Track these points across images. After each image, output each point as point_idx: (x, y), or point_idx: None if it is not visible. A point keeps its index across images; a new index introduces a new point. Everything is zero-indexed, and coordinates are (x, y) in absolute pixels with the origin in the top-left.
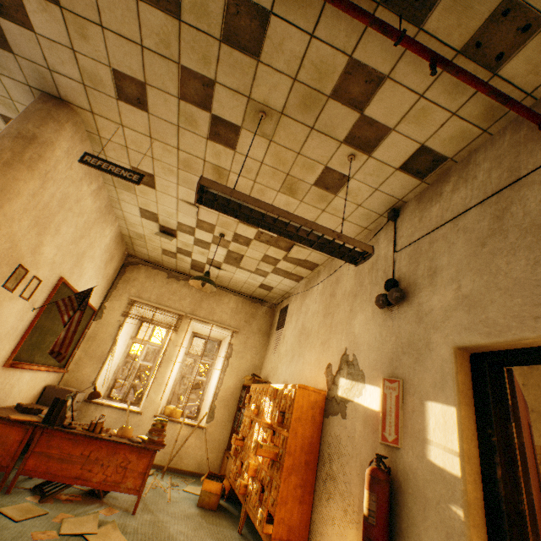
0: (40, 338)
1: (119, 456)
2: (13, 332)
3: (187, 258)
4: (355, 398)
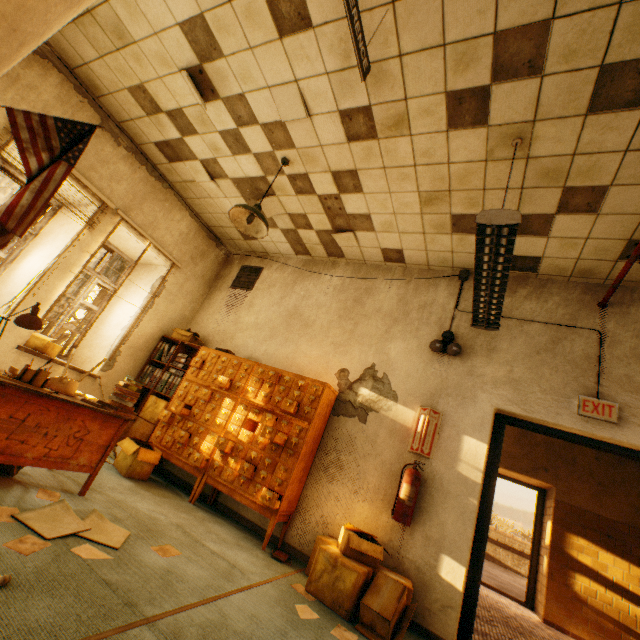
0: None
1: (75, 423)
2: None
3: (174, 130)
4: (382, 411)
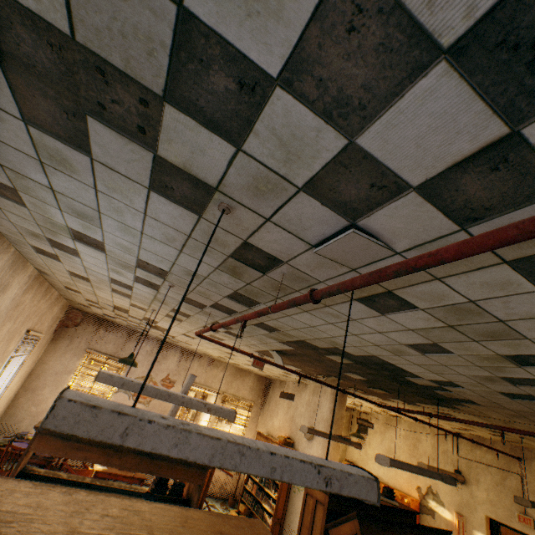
0: None
1: None
2: None
3: None
4: (439, 512)
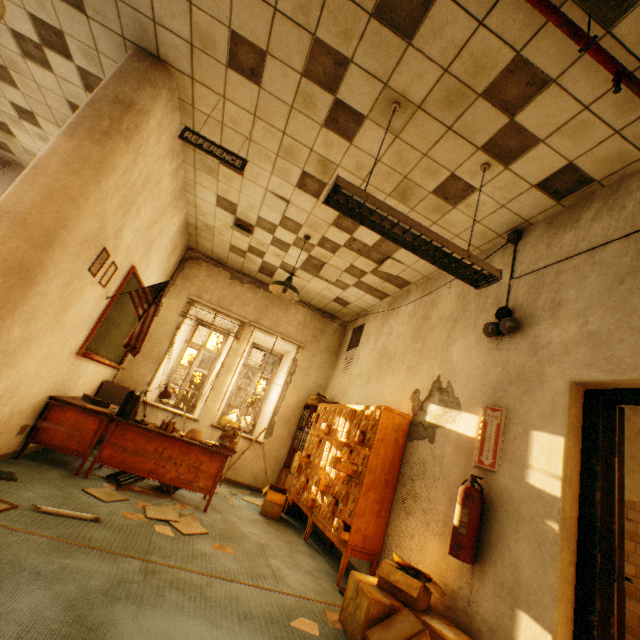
0: (107, 330)
1: (192, 456)
2: (89, 320)
3: (257, 259)
4: (447, 424)
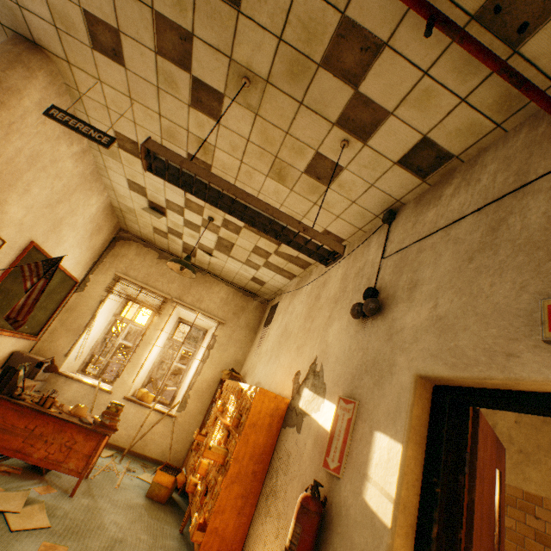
0: (6, 302)
1: (66, 434)
2: None
3: (178, 239)
4: (312, 413)
